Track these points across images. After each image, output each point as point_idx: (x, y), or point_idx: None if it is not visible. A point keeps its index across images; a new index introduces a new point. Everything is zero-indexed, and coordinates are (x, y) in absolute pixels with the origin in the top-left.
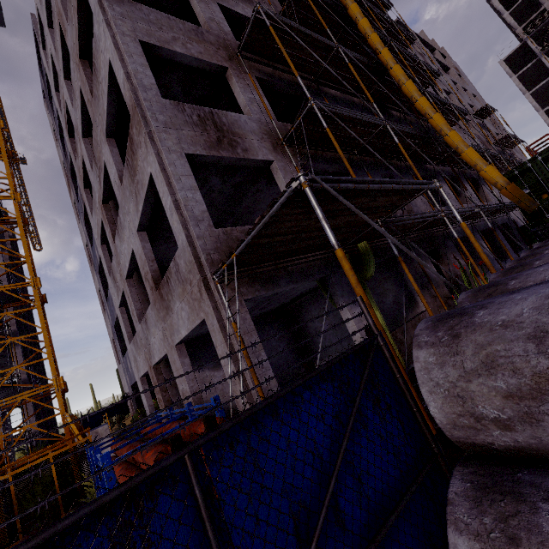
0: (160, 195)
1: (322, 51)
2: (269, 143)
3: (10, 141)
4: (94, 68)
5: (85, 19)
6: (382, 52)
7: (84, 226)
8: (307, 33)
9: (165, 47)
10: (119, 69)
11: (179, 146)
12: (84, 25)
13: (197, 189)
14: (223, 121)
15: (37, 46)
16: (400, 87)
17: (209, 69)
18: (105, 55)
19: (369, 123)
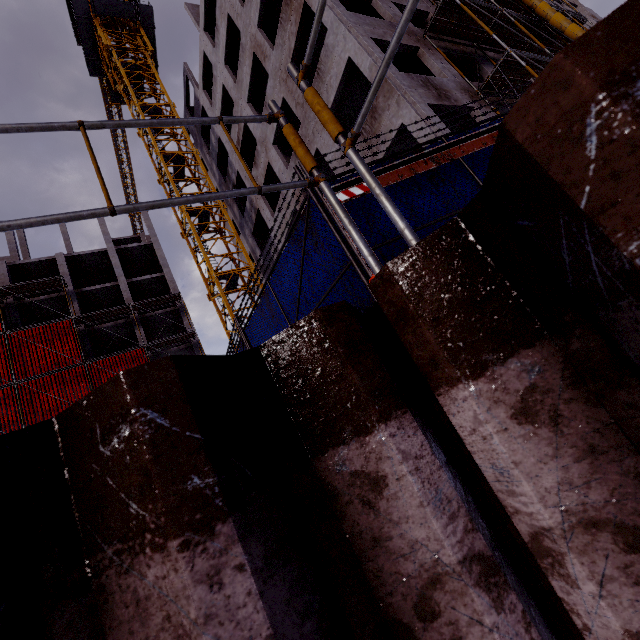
0: (414, 135)
1: (488, 17)
2: (467, 96)
3: (135, 194)
4: (318, 72)
5: (299, 40)
6: (539, 6)
7: (251, 236)
8: (478, 5)
9: (384, 40)
10: (365, 60)
11: (422, 99)
12: (298, 45)
13: (443, 124)
14: (435, 83)
15: (187, 91)
16: (558, 35)
17: (407, 52)
18: (343, 56)
19: (545, 65)
